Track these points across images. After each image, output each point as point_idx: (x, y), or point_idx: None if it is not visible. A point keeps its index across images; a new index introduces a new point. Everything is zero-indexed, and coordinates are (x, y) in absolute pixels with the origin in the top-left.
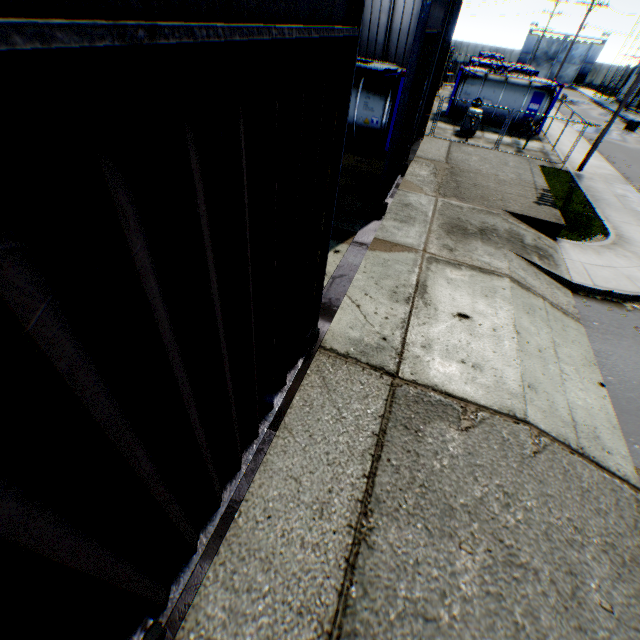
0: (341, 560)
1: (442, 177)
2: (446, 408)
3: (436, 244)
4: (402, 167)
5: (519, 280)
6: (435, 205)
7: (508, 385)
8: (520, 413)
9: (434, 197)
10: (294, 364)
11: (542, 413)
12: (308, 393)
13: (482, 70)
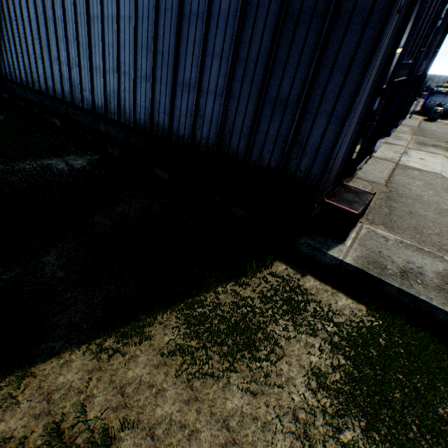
0: (386, 177)
1: (414, 131)
2: (413, 169)
3: (411, 146)
4: (395, 125)
5: (447, 157)
6: (410, 137)
7: (435, 170)
8: (438, 173)
9: (410, 136)
10: (367, 156)
11: (446, 176)
12: (371, 161)
13: (444, 89)
